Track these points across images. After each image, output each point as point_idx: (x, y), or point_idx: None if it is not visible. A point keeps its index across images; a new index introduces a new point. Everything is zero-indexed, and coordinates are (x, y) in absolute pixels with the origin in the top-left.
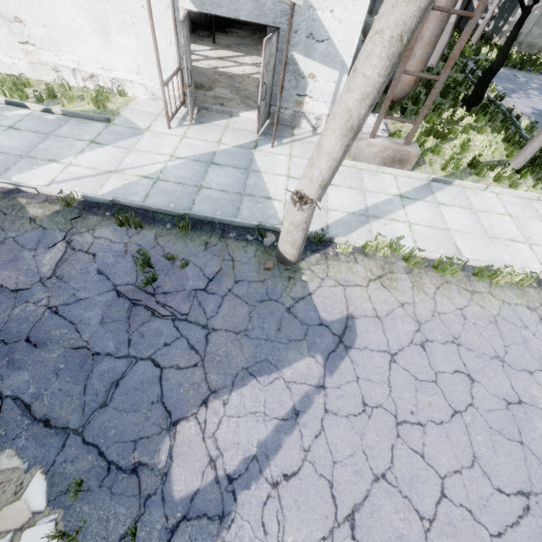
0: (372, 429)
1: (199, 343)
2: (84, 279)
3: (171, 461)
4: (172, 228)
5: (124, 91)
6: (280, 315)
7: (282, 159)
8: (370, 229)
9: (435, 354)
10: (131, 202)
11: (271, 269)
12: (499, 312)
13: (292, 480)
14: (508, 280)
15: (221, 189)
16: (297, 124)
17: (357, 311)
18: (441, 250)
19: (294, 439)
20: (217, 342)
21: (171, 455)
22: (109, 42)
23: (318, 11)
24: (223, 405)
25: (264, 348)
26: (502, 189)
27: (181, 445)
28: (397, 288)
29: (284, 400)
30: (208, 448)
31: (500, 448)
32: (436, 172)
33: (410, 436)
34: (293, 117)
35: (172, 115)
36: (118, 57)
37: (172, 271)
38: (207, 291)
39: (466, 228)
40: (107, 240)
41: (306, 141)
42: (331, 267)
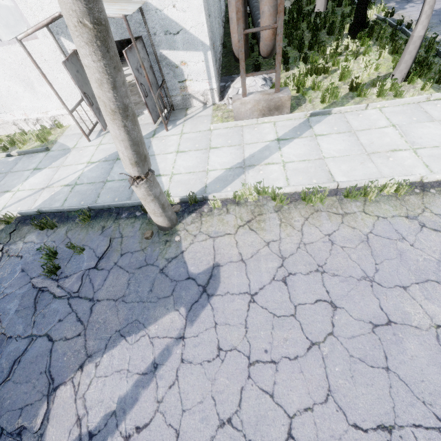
0: (223, 373)
1: (85, 315)
2: (11, 278)
3: (47, 423)
4: (79, 221)
5: (60, 124)
6: (154, 277)
7: (174, 139)
8: (245, 178)
9: (297, 286)
10: (50, 209)
11: (150, 238)
12: (372, 229)
13: (143, 432)
14: (385, 193)
15: (121, 178)
16: (190, 105)
17: (223, 258)
18: (314, 180)
19: (150, 391)
20: (98, 311)
21: (48, 417)
22: (37, 93)
23: (163, 11)
24: (95, 367)
25: (136, 310)
26: (384, 102)
27: (57, 408)
28: (264, 228)
29: (147, 355)
30: (78, 408)
31: (360, 377)
32: (316, 106)
33: (261, 376)
34: (184, 100)
35: (89, 131)
36: (46, 101)
37: (73, 257)
38: (98, 268)
39: (342, 152)
40: (32, 243)
41: (197, 116)
42: (204, 223)
